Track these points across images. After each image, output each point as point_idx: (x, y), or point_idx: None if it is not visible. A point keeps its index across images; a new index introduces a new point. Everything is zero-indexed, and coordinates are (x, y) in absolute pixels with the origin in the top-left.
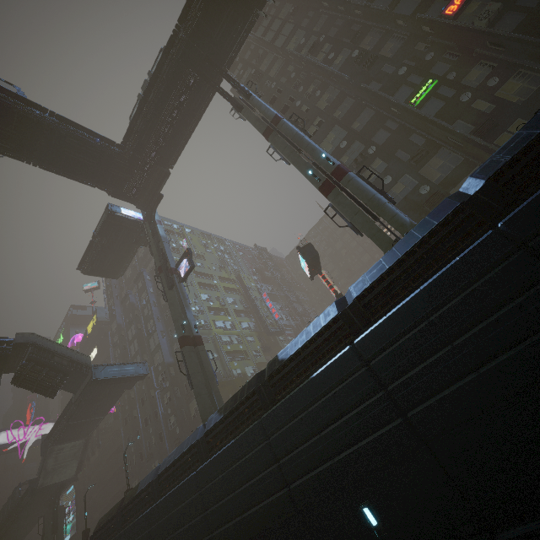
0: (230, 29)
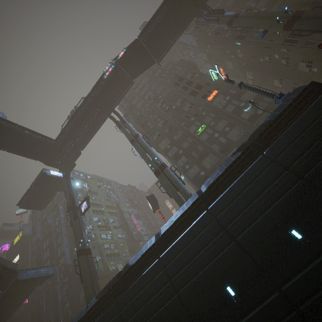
0: (117, 93)
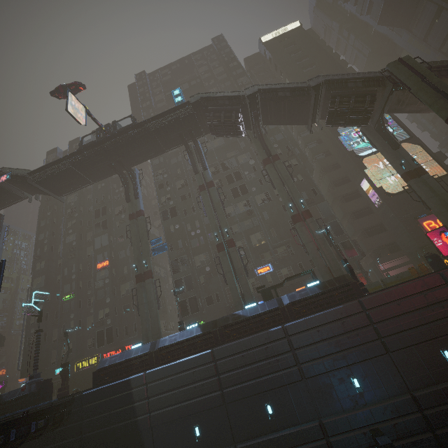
0: (3, 200)
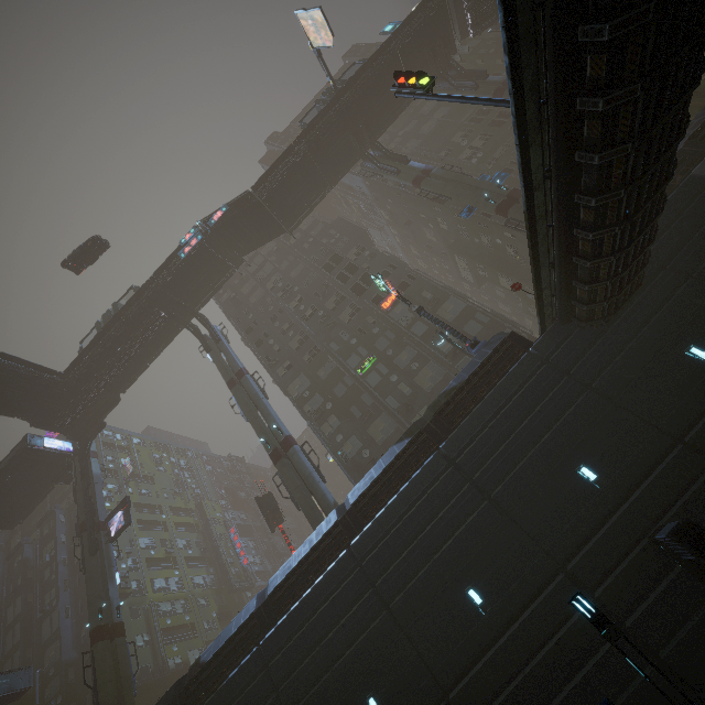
0: (206, 282)
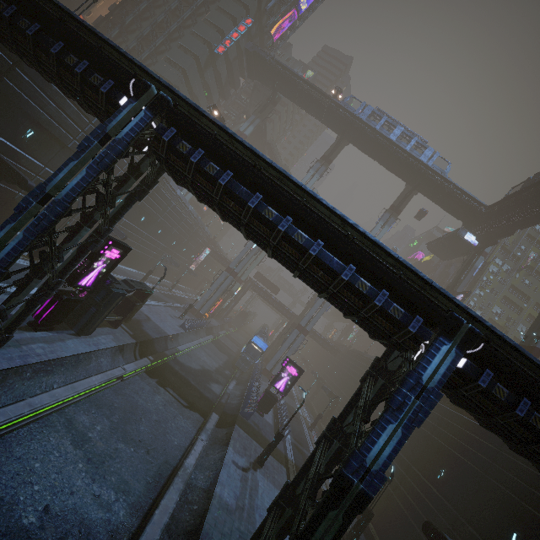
0: None
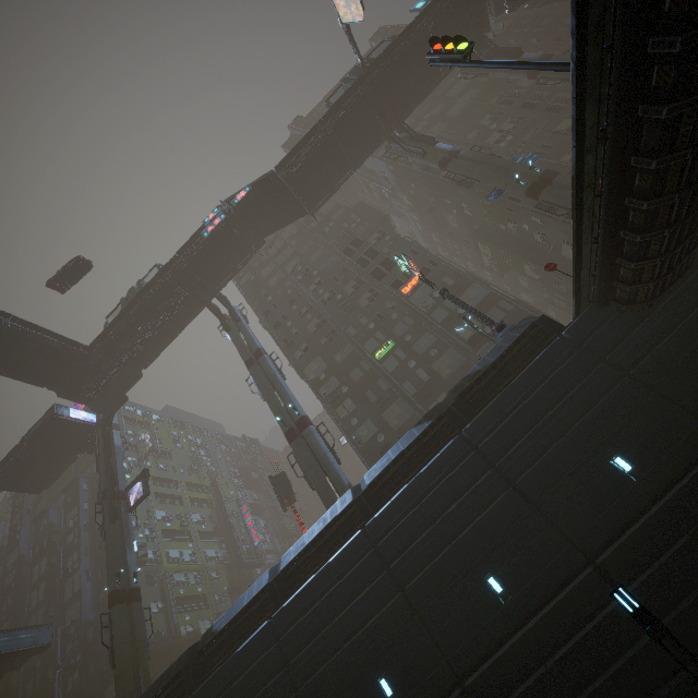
0: (228, 262)
